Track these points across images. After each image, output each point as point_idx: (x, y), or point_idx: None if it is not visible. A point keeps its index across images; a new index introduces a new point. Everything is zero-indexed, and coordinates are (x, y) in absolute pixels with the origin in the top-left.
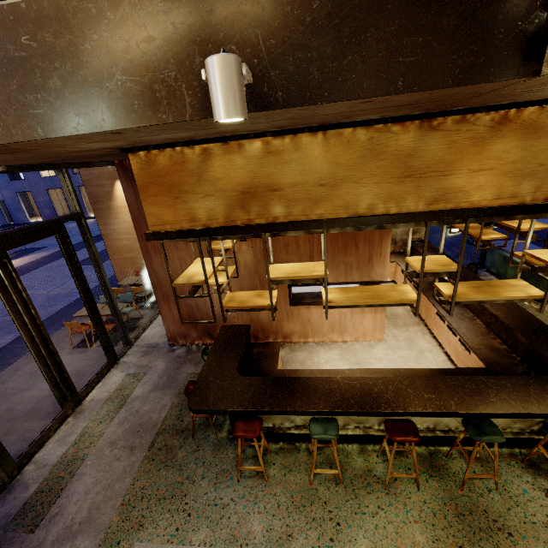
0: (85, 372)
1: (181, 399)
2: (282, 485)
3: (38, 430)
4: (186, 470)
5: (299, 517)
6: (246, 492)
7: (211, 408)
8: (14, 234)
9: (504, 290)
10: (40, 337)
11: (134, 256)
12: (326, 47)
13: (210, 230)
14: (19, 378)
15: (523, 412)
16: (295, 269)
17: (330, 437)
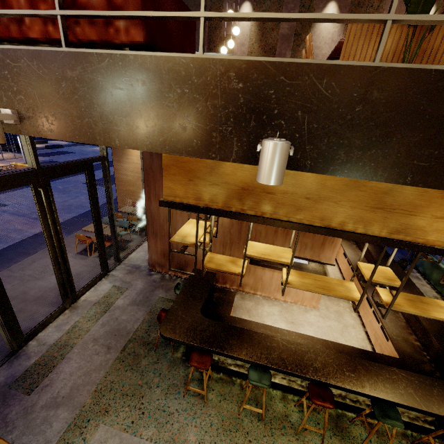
0: (83, 276)
1: (151, 317)
2: (216, 408)
3: (43, 314)
4: (146, 376)
5: (225, 439)
6: (188, 407)
7: (176, 337)
8: (57, 167)
9: (434, 310)
10: (59, 247)
11: (134, 190)
12: (357, 139)
13: (209, 210)
14: (34, 268)
15: (424, 409)
16: (267, 250)
17: (263, 386)
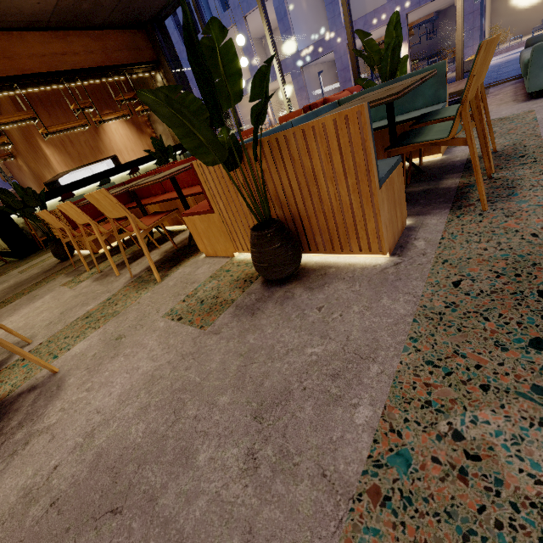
0: None
1: None
2: None
3: None
4: None
5: None
6: None
7: None
8: None
9: None
10: None
11: None
12: None
13: None
14: None
15: None
16: None
17: None
